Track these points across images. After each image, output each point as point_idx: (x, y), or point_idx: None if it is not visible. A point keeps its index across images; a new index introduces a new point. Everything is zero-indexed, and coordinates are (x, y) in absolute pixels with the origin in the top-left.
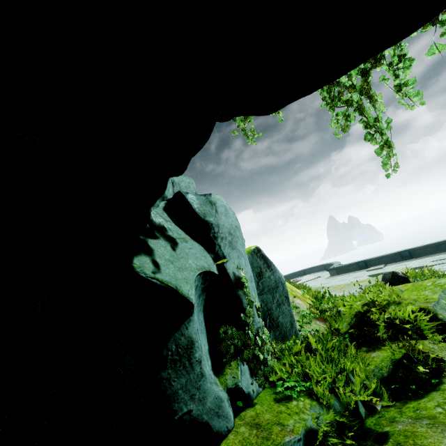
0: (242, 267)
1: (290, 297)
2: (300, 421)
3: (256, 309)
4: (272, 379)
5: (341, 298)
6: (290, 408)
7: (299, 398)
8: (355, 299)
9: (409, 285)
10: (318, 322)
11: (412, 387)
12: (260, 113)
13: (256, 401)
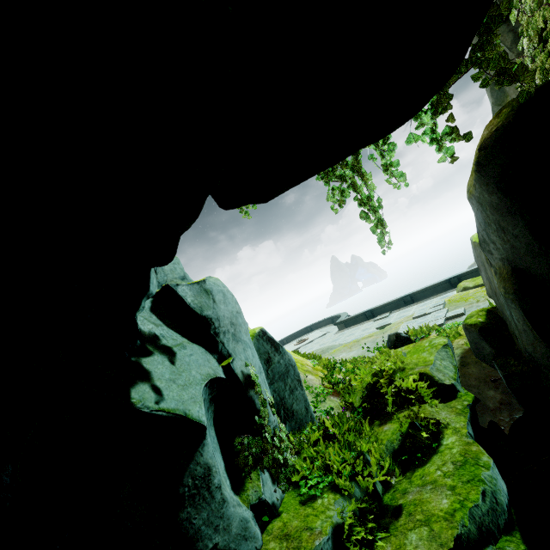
0: (250, 360)
1: (302, 374)
2: (326, 520)
3: (269, 405)
4: (294, 480)
5: (352, 361)
6: (316, 507)
7: (323, 495)
8: (365, 371)
9: (411, 346)
10: (332, 397)
11: (418, 454)
12: (258, 202)
13: (281, 508)
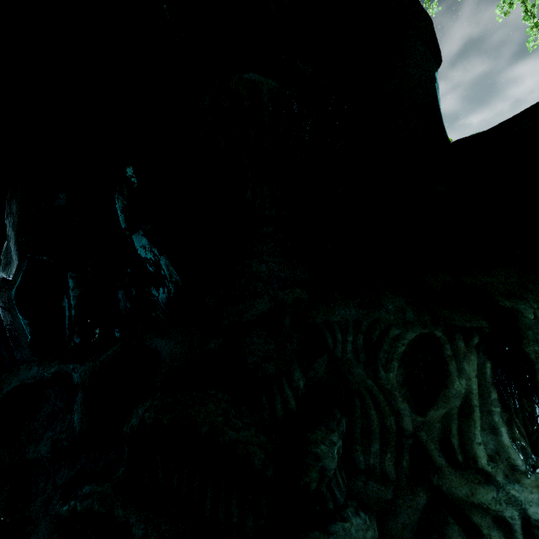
0: None
1: None
2: None
3: None
4: None
5: None
6: None
7: None
8: None
9: None
10: None
11: None
12: None
13: None
